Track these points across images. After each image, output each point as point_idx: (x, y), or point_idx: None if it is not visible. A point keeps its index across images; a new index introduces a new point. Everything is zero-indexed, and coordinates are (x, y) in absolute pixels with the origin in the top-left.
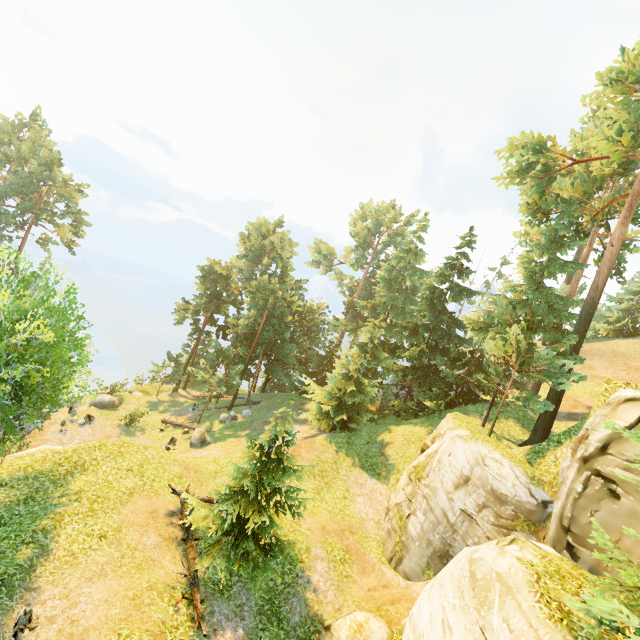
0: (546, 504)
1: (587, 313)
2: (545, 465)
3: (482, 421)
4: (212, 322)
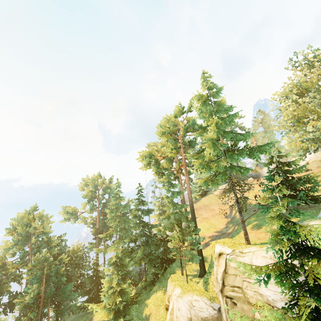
0: (220, 309)
1: (192, 210)
2: (211, 288)
3: (181, 273)
4: None
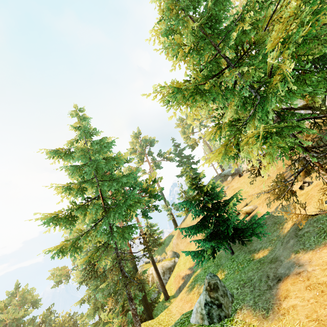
0: None
1: (133, 267)
2: None
3: None
4: None
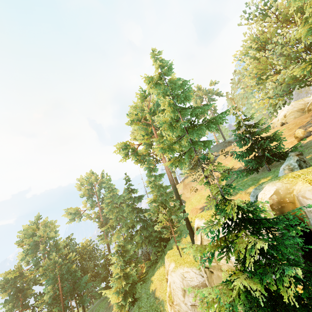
0: None
1: (175, 190)
2: None
3: (177, 247)
4: (25, 308)
